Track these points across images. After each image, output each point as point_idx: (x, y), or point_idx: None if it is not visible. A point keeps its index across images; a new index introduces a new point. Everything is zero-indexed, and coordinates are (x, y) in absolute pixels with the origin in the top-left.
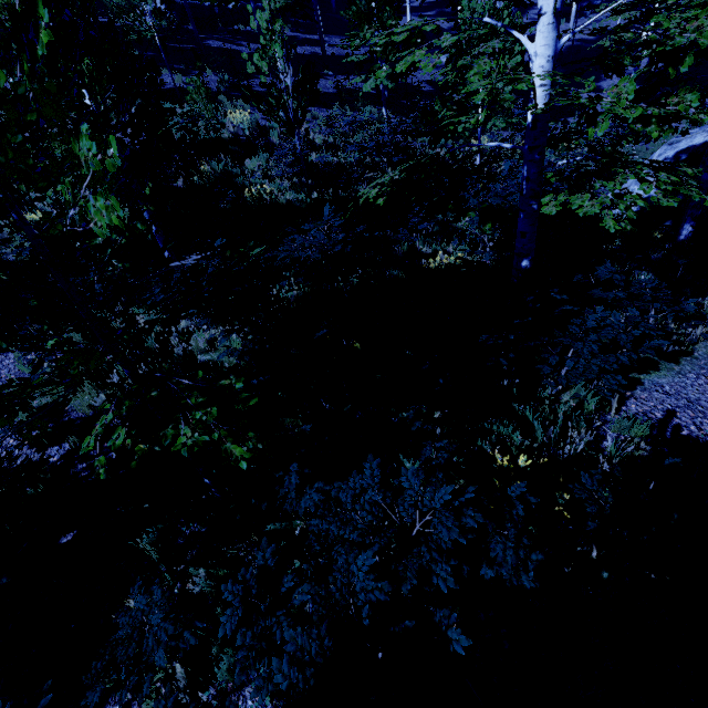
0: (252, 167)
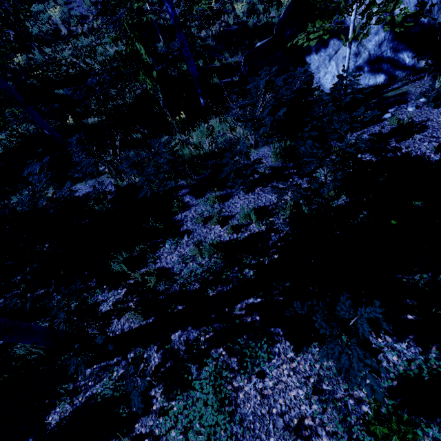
0: (49, 53)
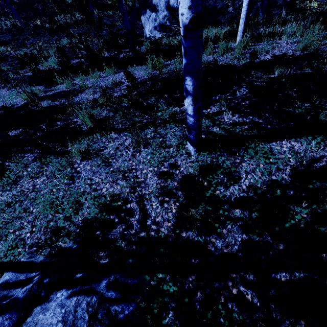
0: None
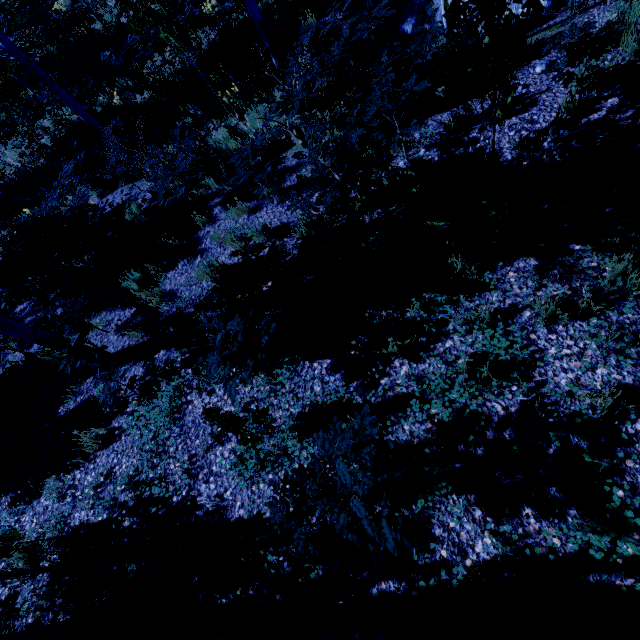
0: None
